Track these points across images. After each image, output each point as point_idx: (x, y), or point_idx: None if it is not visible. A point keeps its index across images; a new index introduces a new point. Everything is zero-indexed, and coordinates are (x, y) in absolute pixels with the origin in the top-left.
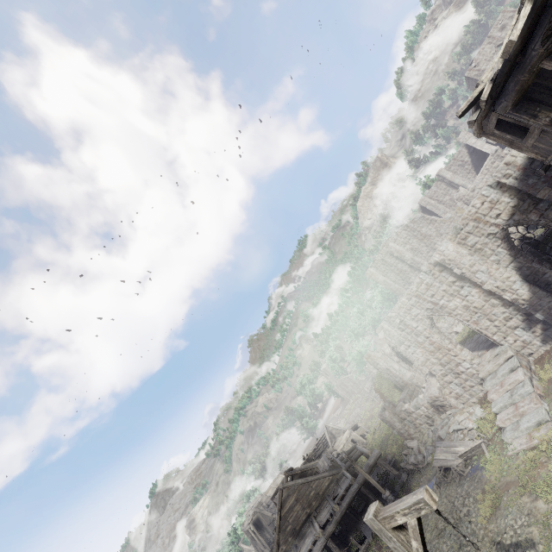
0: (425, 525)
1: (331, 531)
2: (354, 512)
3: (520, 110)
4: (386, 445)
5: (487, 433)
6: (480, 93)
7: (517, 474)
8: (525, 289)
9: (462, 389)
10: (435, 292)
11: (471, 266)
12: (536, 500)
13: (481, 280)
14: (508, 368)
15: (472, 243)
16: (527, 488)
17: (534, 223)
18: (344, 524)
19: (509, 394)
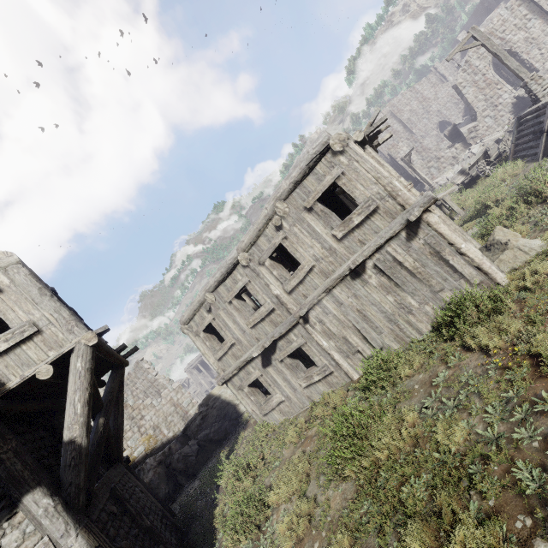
0: None
1: None
2: None
3: None
4: None
5: None
6: None
7: None
8: None
9: (494, 120)
10: (507, 28)
11: None
12: None
13: None
14: None
15: None
16: None
17: None
18: None
19: None
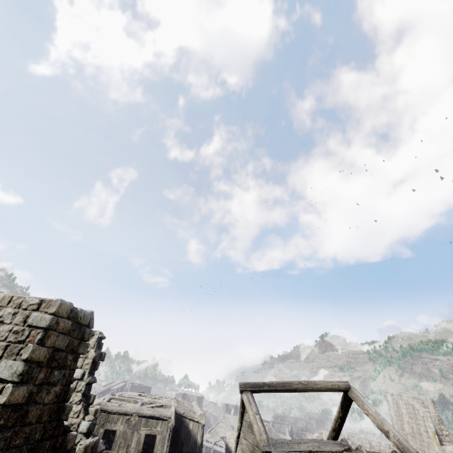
0: None
1: (215, 448)
2: None
3: None
4: None
5: None
6: None
7: None
8: None
9: None
10: None
11: None
12: None
13: None
14: None
15: None
16: None
17: None
18: None
19: None
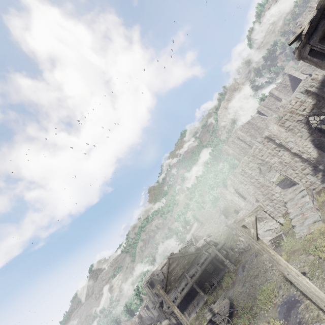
0: (247, 274)
1: (195, 279)
2: (208, 272)
3: (323, 43)
4: (227, 242)
5: (285, 229)
6: (302, 31)
7: (300, 246)
8: (315, 152)
9: (274, 208)
10: (263, 154)
11: (286, 138)
12: (308, 256)
13: (291, 147)
14: (300, 195)
15: (287, 125)
16: (304, 251)
17: (324, 114)
18: (202, 278)
19: (300, 209)
